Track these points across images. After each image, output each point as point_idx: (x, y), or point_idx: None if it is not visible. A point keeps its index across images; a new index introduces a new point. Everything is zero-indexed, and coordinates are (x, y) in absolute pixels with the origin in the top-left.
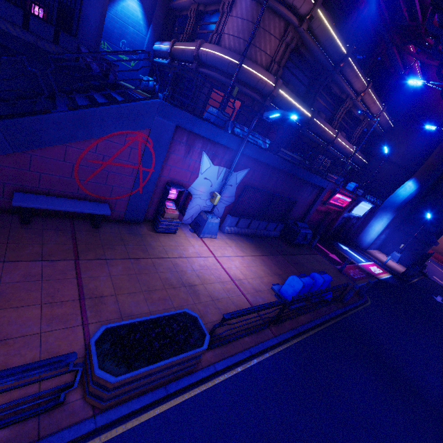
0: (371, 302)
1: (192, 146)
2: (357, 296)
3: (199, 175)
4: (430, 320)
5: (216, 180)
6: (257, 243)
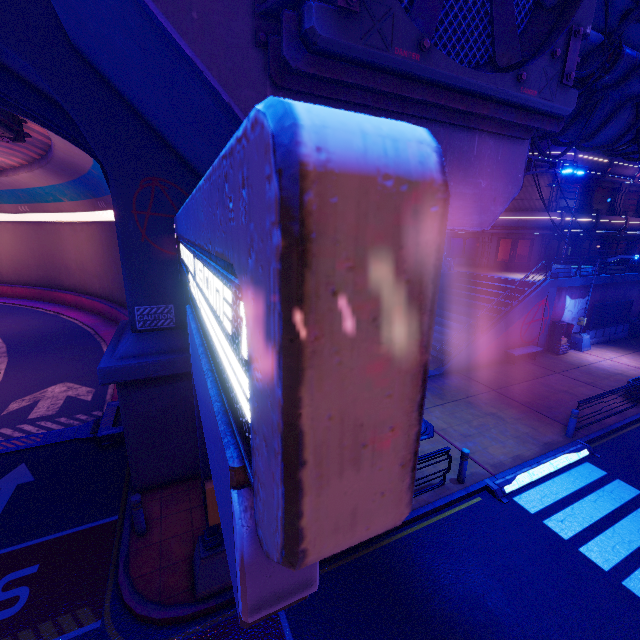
0: None
1: (560, 295)
2: None
3: (565, 310)
4: None
5: (573, 309)
6: (618, 345)
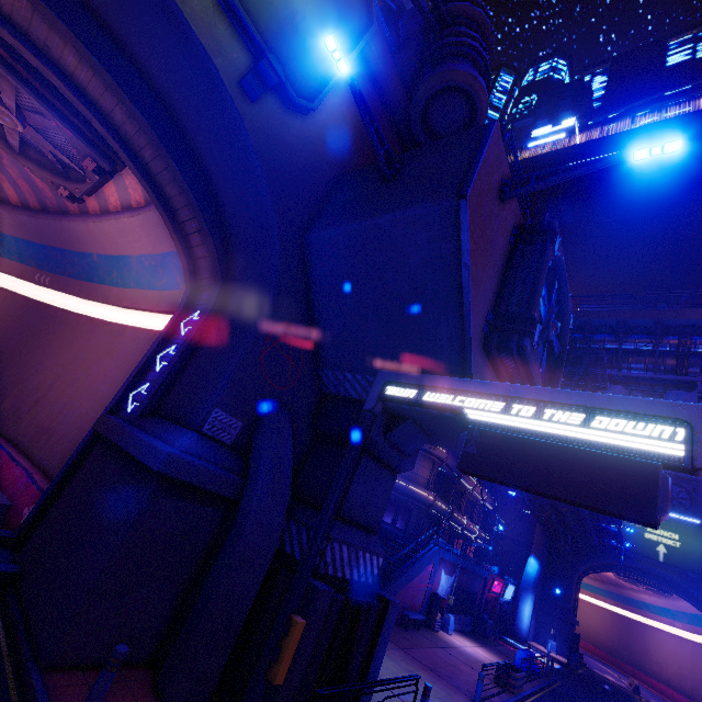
0: (560, 681)
1: (440, 565)
2: (550, 675)
3: (440, 583)
4: (605, 698)
5: (444, 585)
6: (470, 637)
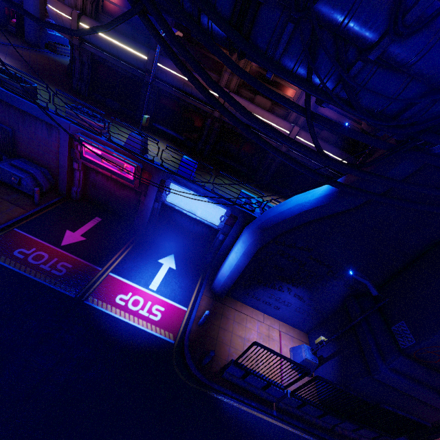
0: None
1: None
2: None
3: None
4: None
5: None
6: None
